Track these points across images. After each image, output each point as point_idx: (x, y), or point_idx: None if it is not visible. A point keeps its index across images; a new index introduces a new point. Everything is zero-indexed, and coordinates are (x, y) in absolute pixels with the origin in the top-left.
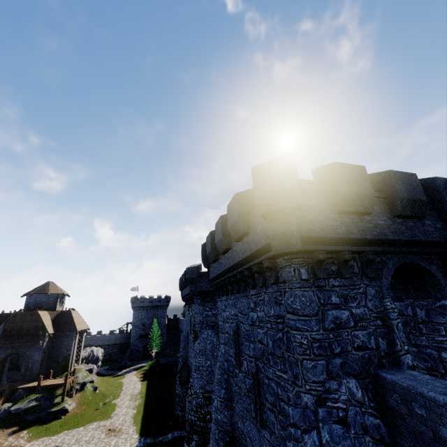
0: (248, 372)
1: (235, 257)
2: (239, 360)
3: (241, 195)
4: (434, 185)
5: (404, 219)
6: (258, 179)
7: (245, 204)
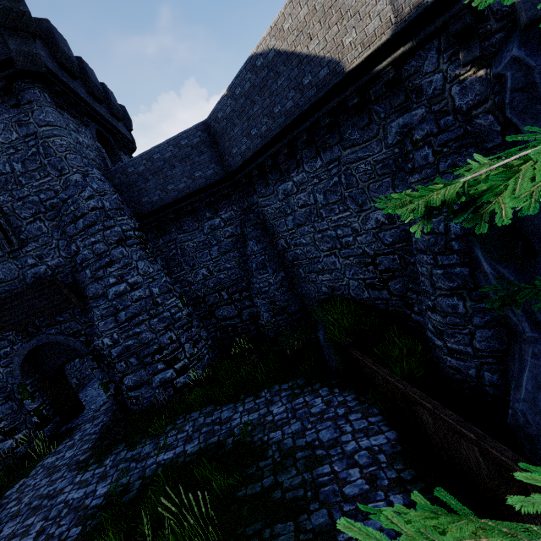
0: None
1: None
2: None
3: None
4: (103, 88)
5: (94, 99)
6: None
7: None
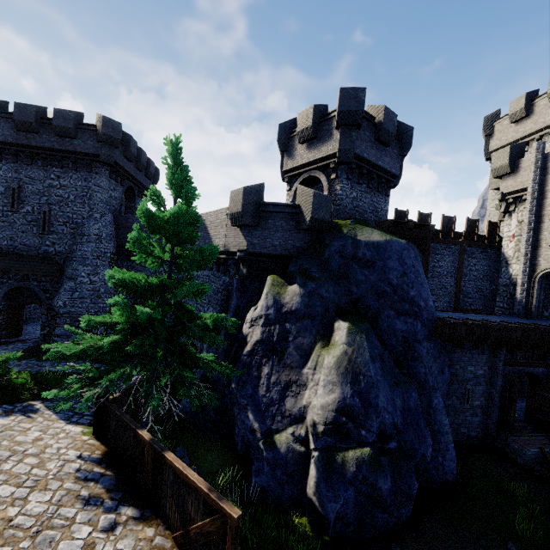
0: (33, 212)
1: (44, 142)
2: (19, 206)
3: (77, 114)
4: (149, 162)
5: (137, 169)
6: (106, 124)
7: (77, 121)
